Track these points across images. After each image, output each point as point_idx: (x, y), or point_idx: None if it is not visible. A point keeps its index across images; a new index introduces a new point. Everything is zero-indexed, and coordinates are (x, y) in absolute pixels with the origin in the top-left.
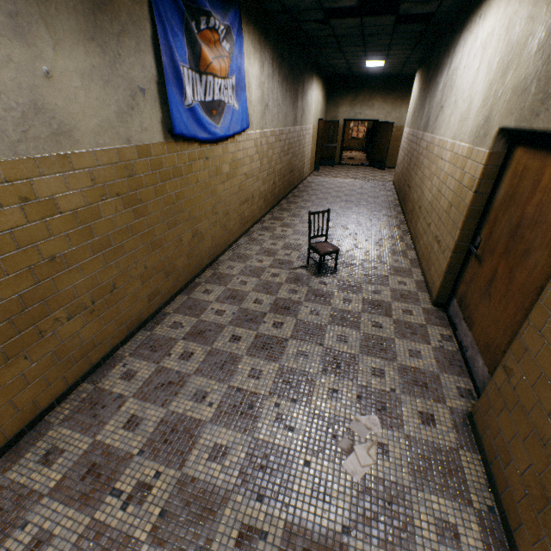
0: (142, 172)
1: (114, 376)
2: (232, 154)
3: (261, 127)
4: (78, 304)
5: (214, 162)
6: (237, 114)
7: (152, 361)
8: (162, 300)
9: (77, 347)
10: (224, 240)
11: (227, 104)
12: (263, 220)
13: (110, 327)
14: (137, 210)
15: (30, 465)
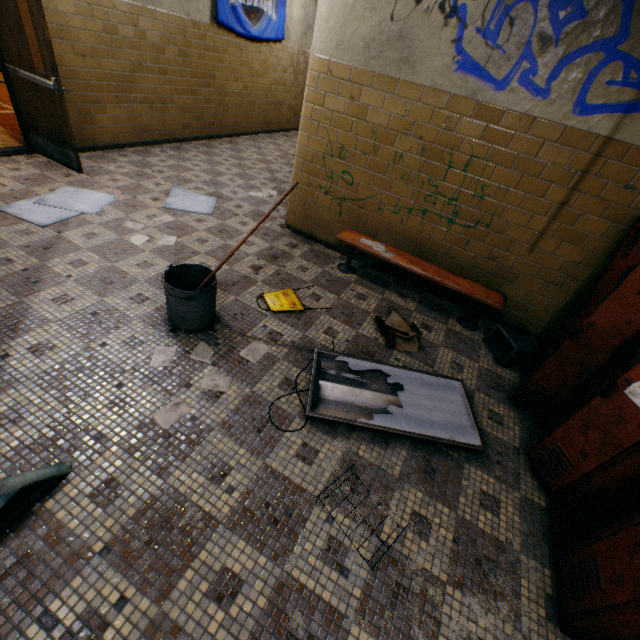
0: (193, 39)
1: (157, 150)
2: (265, 57)
3: (300, 46)
4: (146, 99)
5: (247, 56)
6: (273, 25)
7: (177, 152)
8: (191, 135)
9: (141, 123)
10: (246, 125)
11: (266, 14)
12: (289, 133)
13: (159, 126)
14: (186, 62)
15: (116, 155)
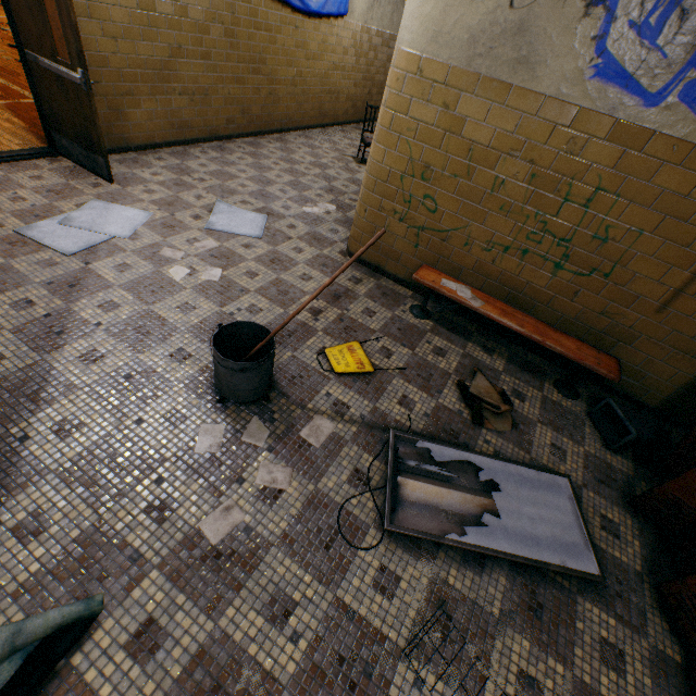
0: (242, 15)
1: (196, 151)
2: (324, 36)
3: (364, 21)
4: (186, 89)
5: (303, 35)
6: None
7: (220, 154)
8: (235, 131)
9: (180, 119)
10: (298, 118)
11: None
12: (346, 127)
13: (199, 122)
14: (232, 44)
15: (151, 158)
